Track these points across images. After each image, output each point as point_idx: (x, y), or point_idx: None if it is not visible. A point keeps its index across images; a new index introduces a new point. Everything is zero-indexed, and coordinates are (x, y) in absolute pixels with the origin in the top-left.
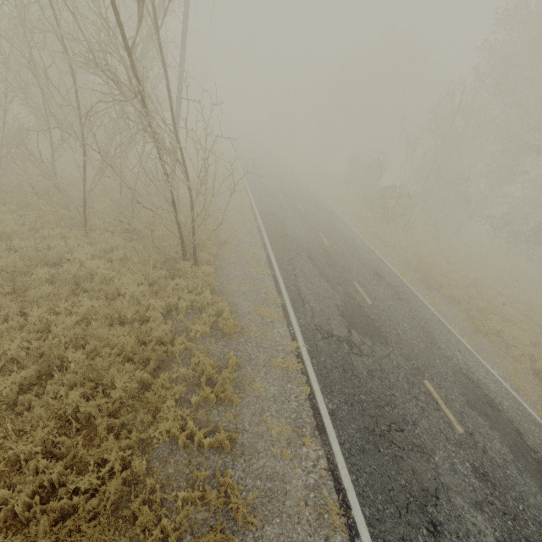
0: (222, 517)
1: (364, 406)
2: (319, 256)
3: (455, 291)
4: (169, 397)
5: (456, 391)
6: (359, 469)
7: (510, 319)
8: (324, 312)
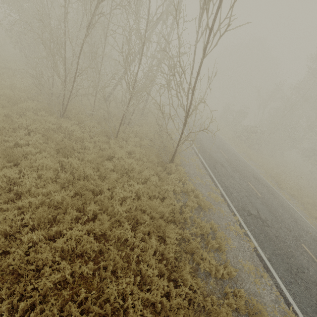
0: (243, 315)
1: (282, 257)
2: (226, 164)
3: (295, 192)
4: (199, 245)
5: None
6: (293, 293)
7: None
8: (242, 200)
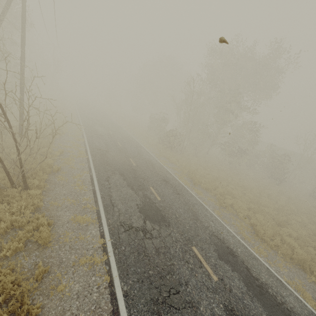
0: None
1: (151, 280)
2: (128, 173)
3: (208, 185)
4: None
5: (212, 249)
6: None
7: (236, 196)
8: (128, 211)
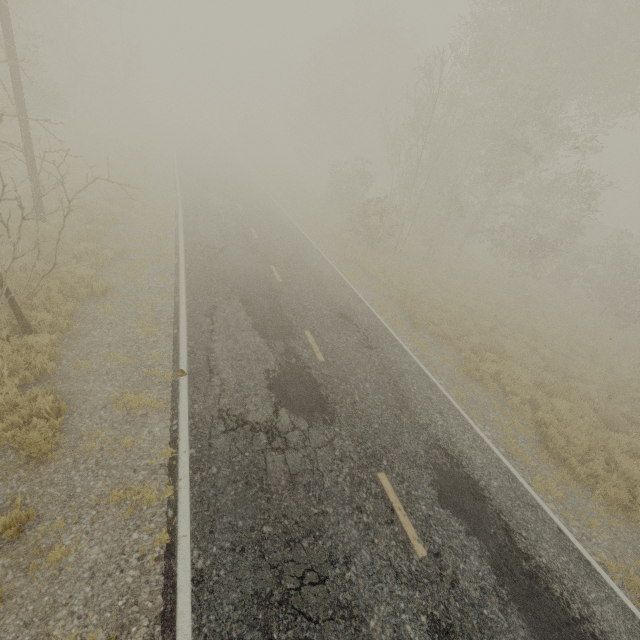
0: None
1: (265, 549)
2: (261, 298)
3: (445, 327)
4: None
5: (426, 481)
6: None
7: (511, 355)
8: (242, 386)
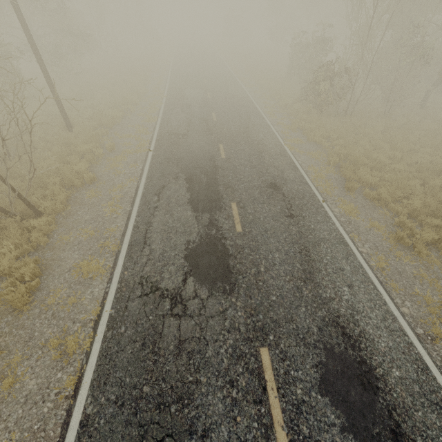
0: None
1: (139, 407)
2: (203, 175)
3: (381, 191)
4: None
5: (310, 362)
6: None
7: None
8: (165, 256)
